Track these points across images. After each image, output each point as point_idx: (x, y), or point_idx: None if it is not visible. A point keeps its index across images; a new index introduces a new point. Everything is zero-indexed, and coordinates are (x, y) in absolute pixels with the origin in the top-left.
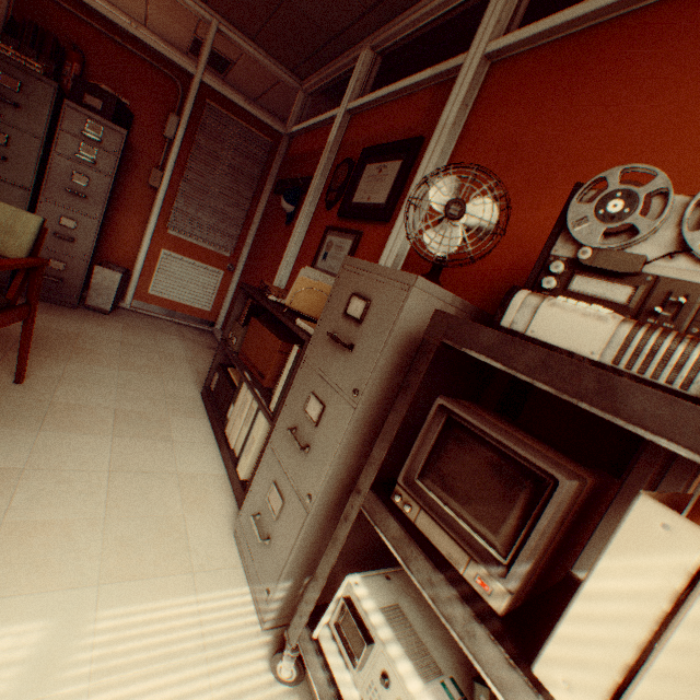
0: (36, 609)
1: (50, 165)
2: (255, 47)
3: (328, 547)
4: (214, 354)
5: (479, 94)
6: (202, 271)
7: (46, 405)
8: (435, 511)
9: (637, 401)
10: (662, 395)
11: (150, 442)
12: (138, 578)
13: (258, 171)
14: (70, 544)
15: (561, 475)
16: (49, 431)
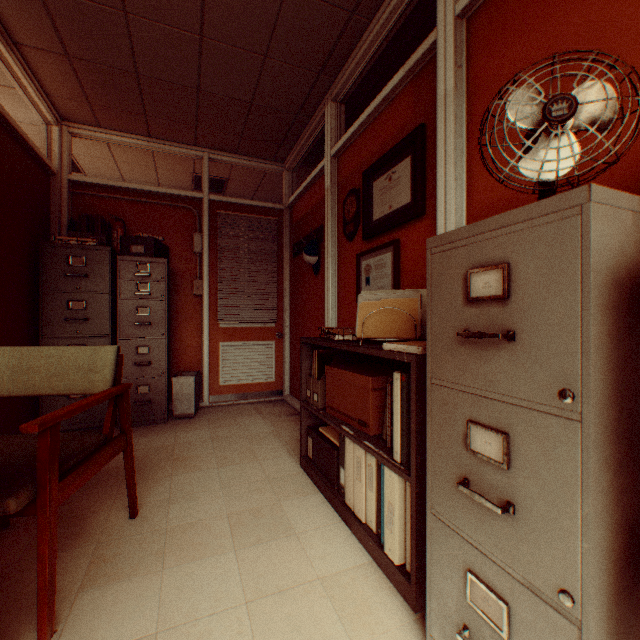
0: None
1: (119, 310)
2: (239, 157)
3: None
4: (294, 420)
5: (468, 50)
6: (257, 348)
7: (162, 534)
8: None
9: None
10: None
11: (274, 544)
12: None
13: (273, 246)
14: None
15: None
16: (172, 567)
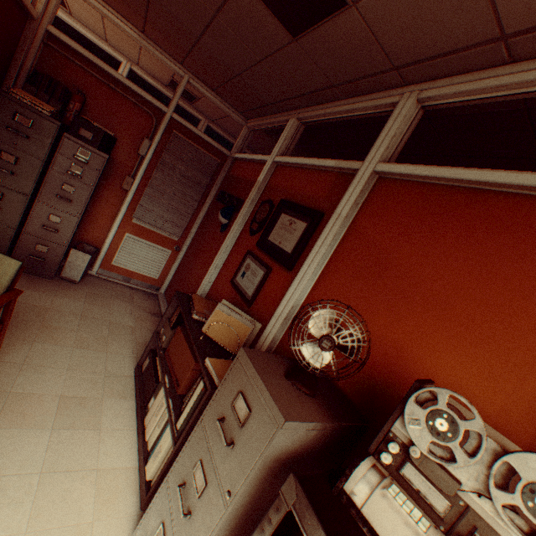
0: None
1: (47, 178)
2: (214, 95)
3: None
4: (154, 321)
5: (367, 197)
6: (155, 250)
7: (5, 396)
8: None
9: None
10: None
11: (82, 433)
12: None
13: (206, 181)
14: None
15: None
16: (1, 428)
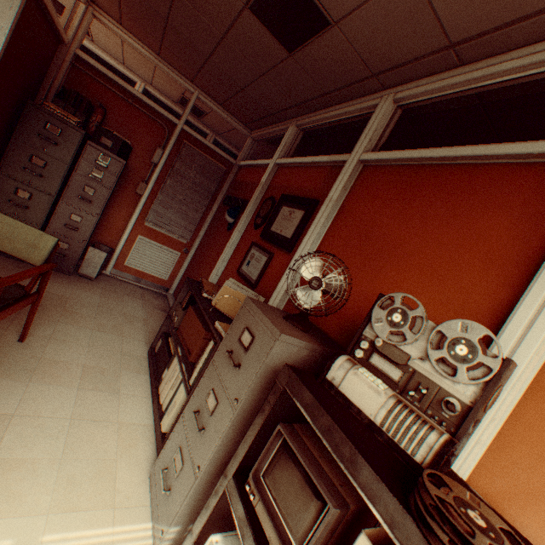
0: (4, 531)
1: (71, 180)
2: (221, 109)
3: (203, 510)
4: (164, 316)
5: (355, 183)
6: (165, 252)
7: (37, 360)
8: (267, 503)
9: (364, 474)
10: (375, 475)
11: (104, 394)
12: (76, 510)
13: (214, 187)
14: (35, 478)
15: (331, 503)
16: (36, 383)
